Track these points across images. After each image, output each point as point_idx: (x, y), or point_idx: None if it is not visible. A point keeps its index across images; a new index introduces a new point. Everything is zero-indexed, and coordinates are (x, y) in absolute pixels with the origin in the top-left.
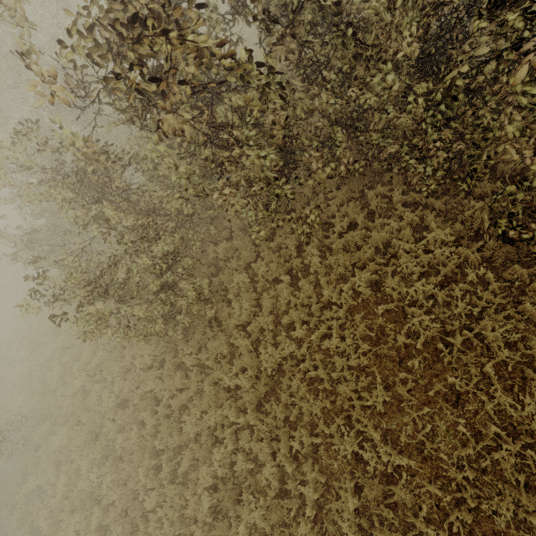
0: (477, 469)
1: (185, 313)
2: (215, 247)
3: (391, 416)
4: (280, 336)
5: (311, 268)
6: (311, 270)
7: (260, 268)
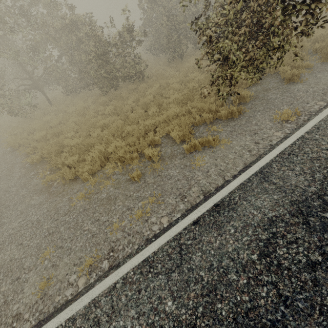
0: None
1: None
2: None
3: None
4: None
5: None
6: None
7: None
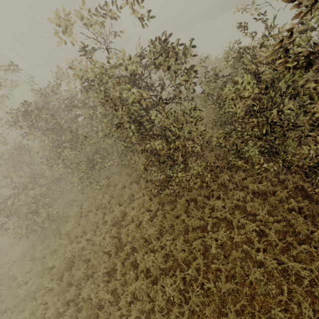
0: (136, 298)
1: (40, 226)
2: (70, 194)
3: (113, 276)
4: (82, 238)
5: (104, 205)
6: (103, 206)
7: (84, 205)
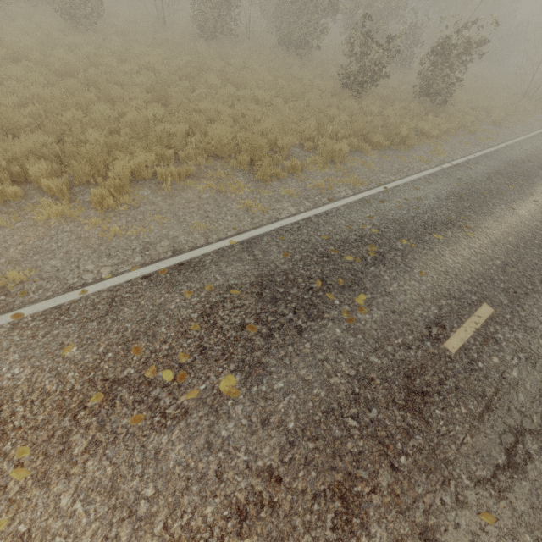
0: None
1: None
2: None
3: None
4: None
5: None
6: None
7: None
